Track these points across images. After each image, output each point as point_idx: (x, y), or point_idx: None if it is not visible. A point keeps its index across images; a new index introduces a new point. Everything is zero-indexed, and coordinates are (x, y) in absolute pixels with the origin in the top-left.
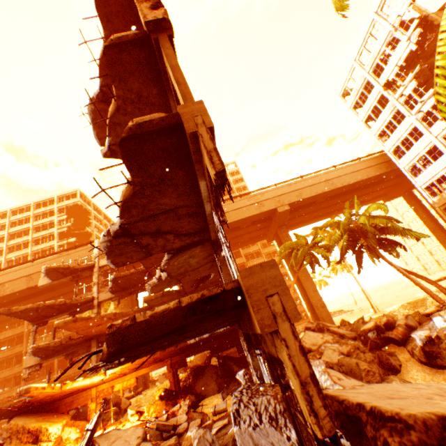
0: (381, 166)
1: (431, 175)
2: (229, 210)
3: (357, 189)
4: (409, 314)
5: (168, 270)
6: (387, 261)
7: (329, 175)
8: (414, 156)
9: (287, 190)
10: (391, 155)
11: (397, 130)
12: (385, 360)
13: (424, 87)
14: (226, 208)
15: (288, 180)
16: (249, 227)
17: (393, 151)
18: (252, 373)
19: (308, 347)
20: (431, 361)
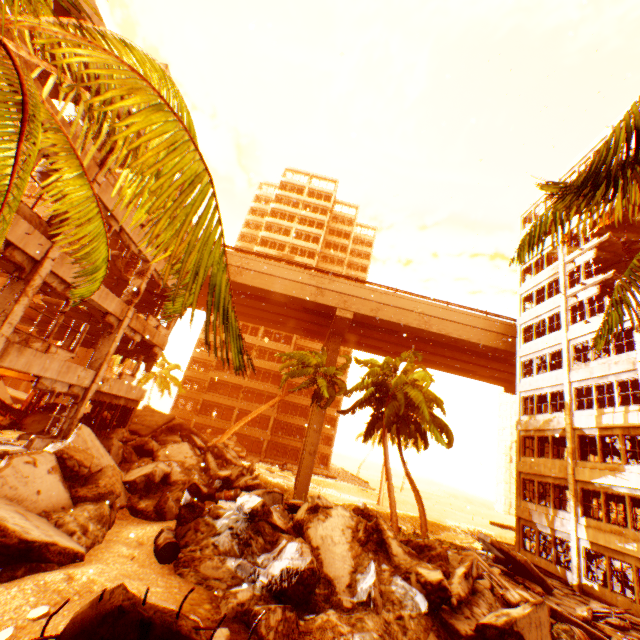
0: (507, 340)
1: (536, 386)
2: (279, 275)
3: (464, 350)
4: (281, 493)
5: (3, 267)
6: (384, 445)
7: (432, 310)
8: (537, 349)
9: (365, 295)
10: (520, 333)
11: (543, 304)
12: (163, 501)
13: (612, 269)
14: (277, 271)
15: (376, 284)
16: (298, 312)
17: (527, 329)
18: (54, 432)
19: (159, 454)
20: (177, 525)
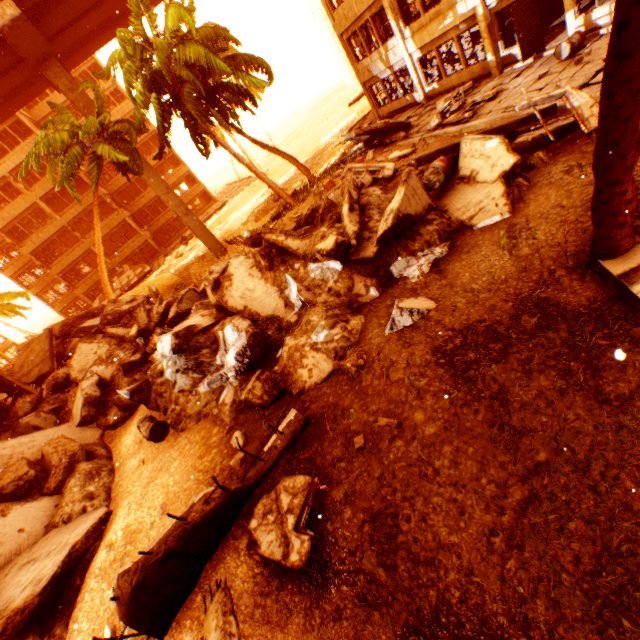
0: None
1: None
2: None
3: None
4: (190, 290)
5: None
6: (223, 146)
7: None
8: None
9: None
10: None
11: None
12: (121, 404)
13: None
14: None
15: None
16: None
17: None
18: None
19: (75, 378)
20: (147, 406)
